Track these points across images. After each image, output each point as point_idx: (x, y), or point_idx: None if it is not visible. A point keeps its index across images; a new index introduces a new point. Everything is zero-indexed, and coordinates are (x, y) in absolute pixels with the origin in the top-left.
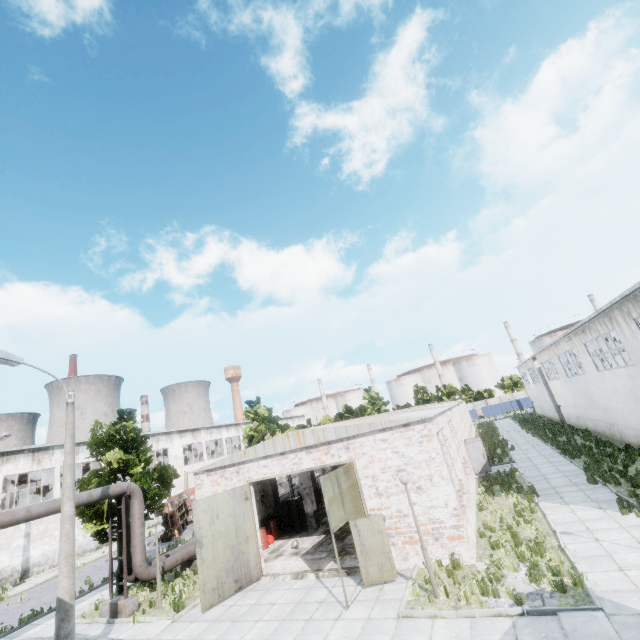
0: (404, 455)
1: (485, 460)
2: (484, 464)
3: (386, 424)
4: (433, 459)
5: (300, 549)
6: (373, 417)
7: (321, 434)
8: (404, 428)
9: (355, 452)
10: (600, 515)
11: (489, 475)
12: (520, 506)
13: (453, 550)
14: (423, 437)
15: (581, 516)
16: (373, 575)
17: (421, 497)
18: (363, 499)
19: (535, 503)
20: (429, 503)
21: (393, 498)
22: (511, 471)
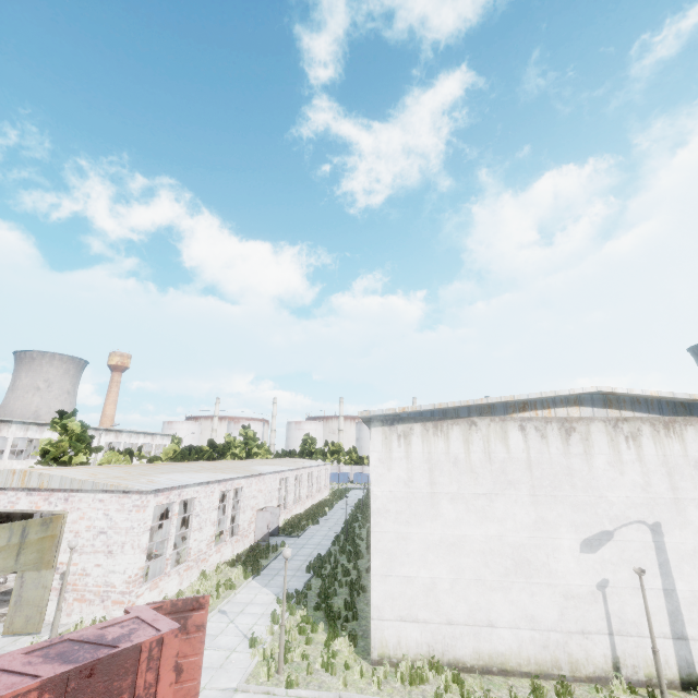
0: (112, 519)
1: (268, 530)
2: (265, 534)
3: (108, 487)
4: (133, 529)
5: (2, 587)
6: (155, 469)
7: (47, 480)
8: (124, 494)
9: (72, 505)
10: (267, 601)
11: (260, 545)
12: (235, 581)
13: (112, 613)
14: (135, 507)
15: (256, 599)
16: (17, 626)
17: (108, 560)
18: (58, 552)
19: (248, 580)
20: (112, 567)
21: (85, 556)
22: (276, 546)
